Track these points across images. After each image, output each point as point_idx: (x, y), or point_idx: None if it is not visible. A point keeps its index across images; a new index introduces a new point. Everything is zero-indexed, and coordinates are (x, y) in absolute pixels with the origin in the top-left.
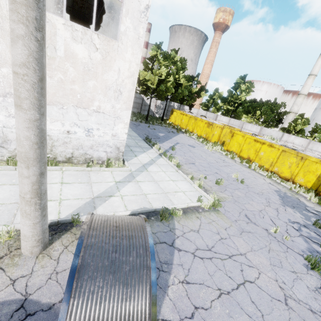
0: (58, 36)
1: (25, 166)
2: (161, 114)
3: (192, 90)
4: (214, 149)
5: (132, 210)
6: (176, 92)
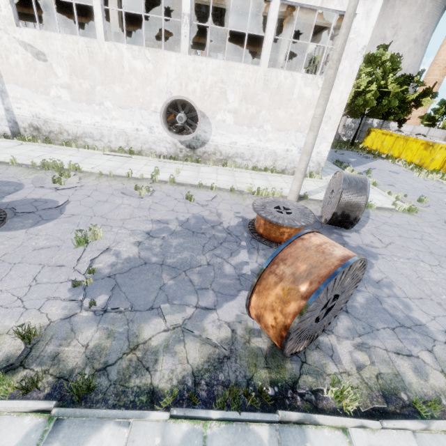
0: (296, 85)
1: (306, 156)
2: (351, 136)
3: (406, 97)
4: (429, 177)
5: None
6: (379, 104)
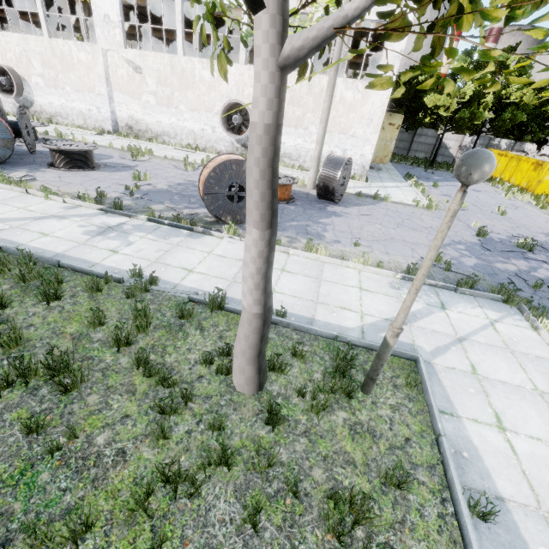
0: (338, 89)
1: (318, 145)
2: None
3: (548, 111)
4: (521, 198)
5: (357, 192)
6: (500, 119)
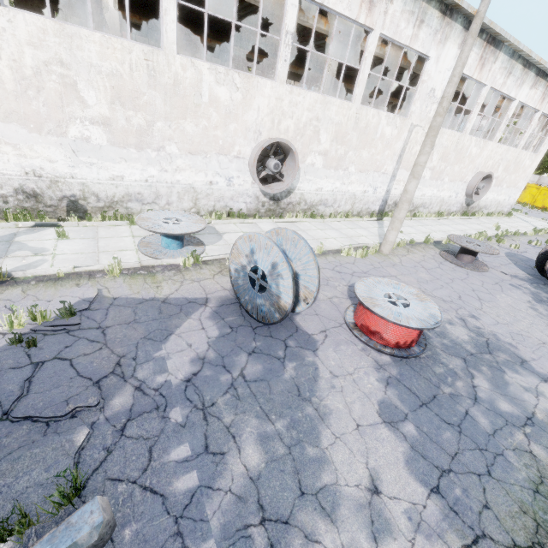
0: (525, 159)
1: None
2: None
3: None
4: None
5: None
6: None
